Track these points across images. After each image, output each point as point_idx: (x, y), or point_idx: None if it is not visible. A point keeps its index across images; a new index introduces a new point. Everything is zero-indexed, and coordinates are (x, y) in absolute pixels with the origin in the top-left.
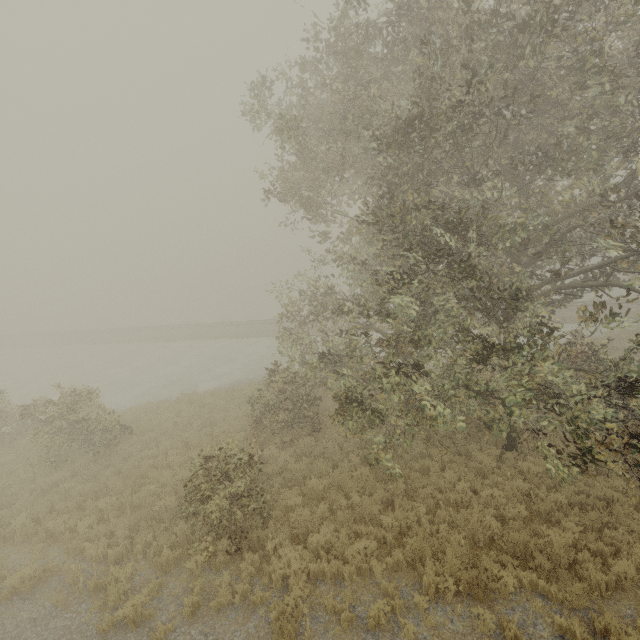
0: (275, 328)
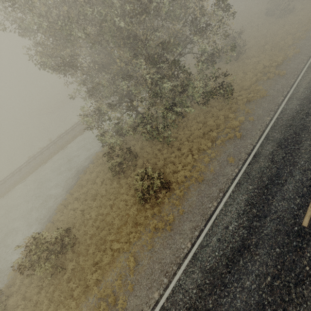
0: (41, 159)
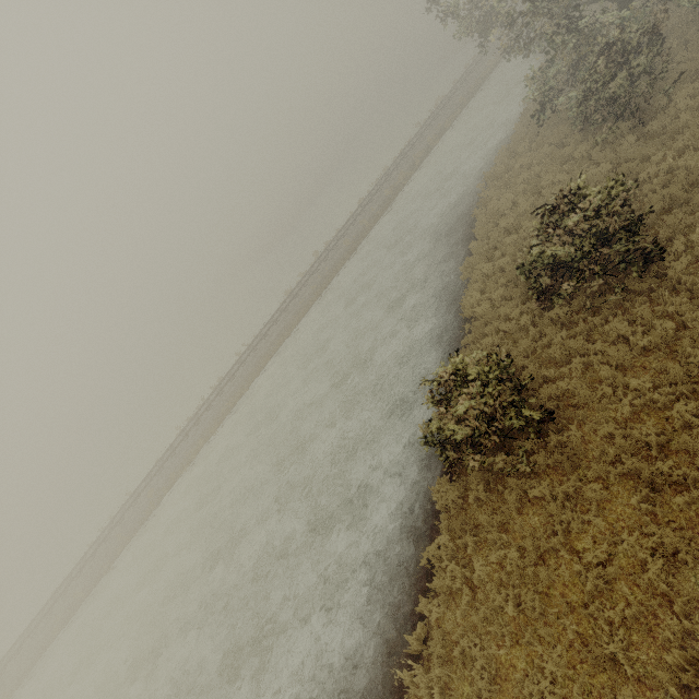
0: (320, 278)
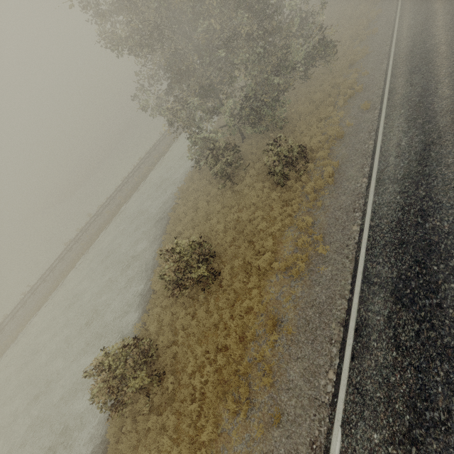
0: (88, 236)
